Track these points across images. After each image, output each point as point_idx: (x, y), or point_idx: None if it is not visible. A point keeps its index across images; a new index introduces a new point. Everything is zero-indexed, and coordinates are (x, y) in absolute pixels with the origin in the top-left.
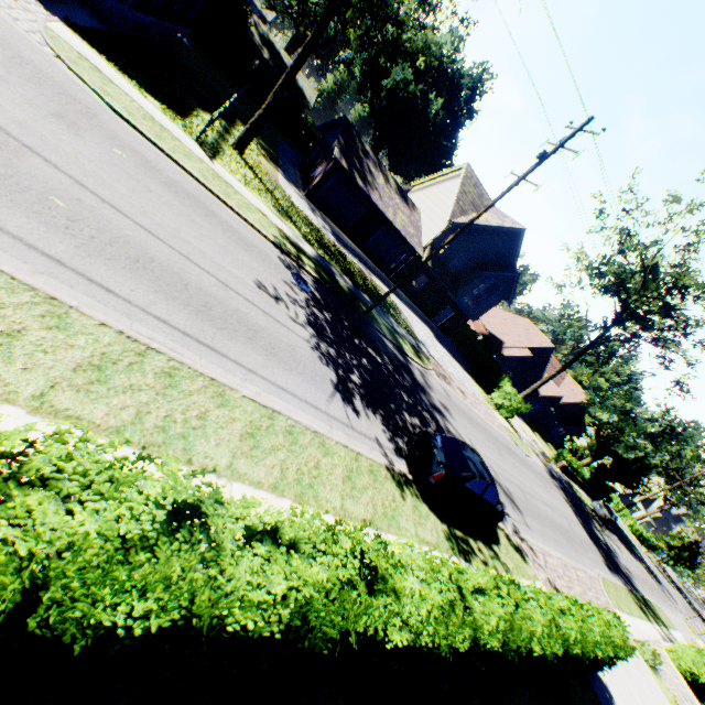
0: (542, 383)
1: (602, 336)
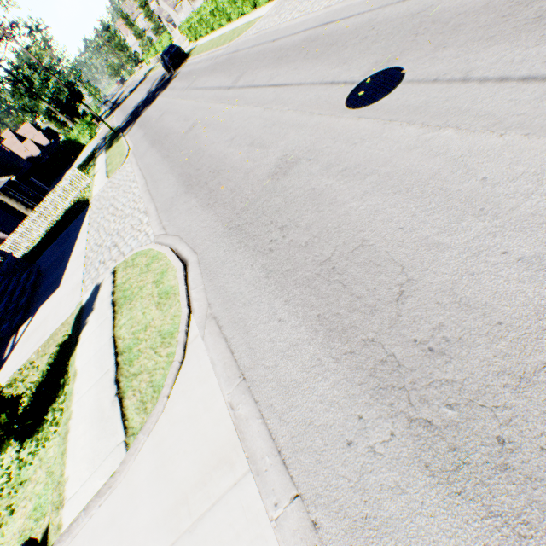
0: (62, 114)
1: (11, 73)
